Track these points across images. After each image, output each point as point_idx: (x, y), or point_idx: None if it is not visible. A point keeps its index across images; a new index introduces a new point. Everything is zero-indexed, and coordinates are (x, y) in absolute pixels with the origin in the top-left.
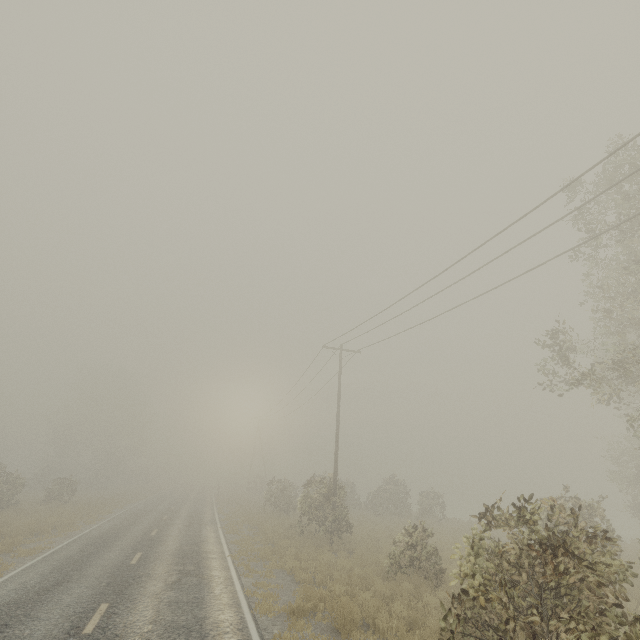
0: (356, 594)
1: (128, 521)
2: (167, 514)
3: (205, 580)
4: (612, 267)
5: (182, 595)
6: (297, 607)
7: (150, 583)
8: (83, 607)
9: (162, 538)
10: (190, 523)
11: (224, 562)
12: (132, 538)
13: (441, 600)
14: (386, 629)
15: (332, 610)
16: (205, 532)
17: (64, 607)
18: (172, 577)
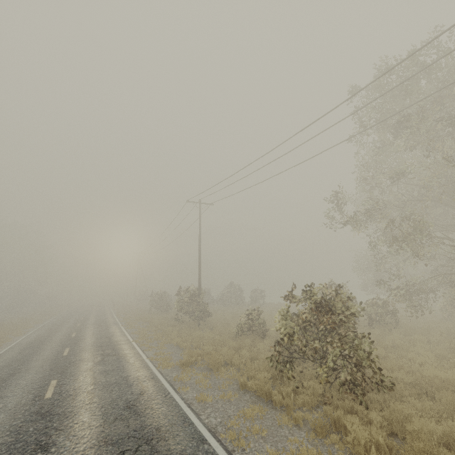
0: (219, 349)
1: (50, 330)
2: (79, 322)
3: (121, 357)
4: (371, 149)
5: (108, 367)
6: (185, 361)
7: (83, 364)
8: (38, 385)
9: (81, 337)
10: (99, 326)
11: (131, 345)
12: (58, 340)
13: (266, 345)
14: (238, 363)
15: (207, 359)
16: (112, 330)
17: (23, 387)
18: (97, 358)
